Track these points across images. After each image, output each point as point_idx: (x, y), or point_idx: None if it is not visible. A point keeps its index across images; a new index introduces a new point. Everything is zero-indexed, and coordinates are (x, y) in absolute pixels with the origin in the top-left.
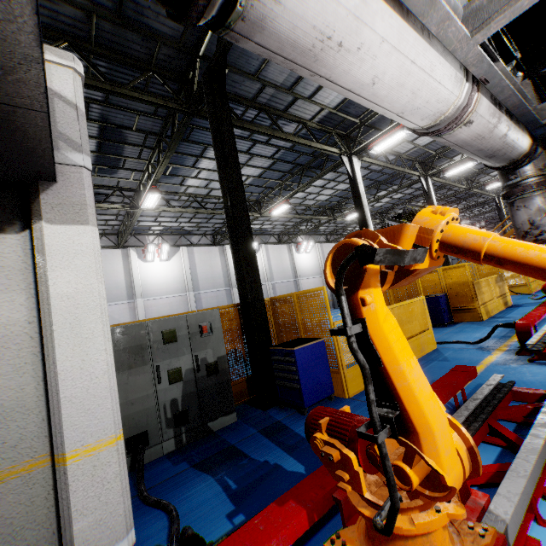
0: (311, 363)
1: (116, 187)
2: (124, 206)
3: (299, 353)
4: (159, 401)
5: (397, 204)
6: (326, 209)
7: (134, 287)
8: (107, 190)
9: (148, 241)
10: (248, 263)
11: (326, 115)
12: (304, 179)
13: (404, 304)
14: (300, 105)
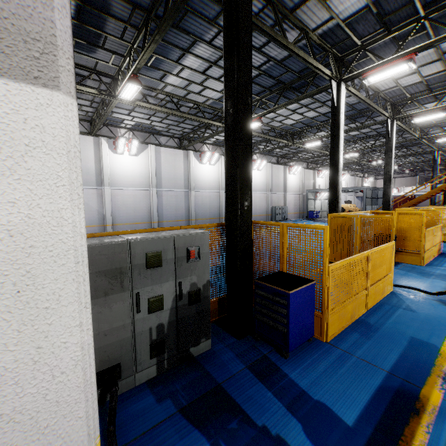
0: (301, 306)
1: (93, 69)
2: (100, 92)
3: (293, 297)
4: (136, 331)
5: (349, 140)
6: (288, 133)
7: (103, 175)
8: (84, 71)
9: (120, 133)
10: (244, 183)
11: (331, 28)
12: (280, 99)
13: (381, 248)
14: (311, 7)
